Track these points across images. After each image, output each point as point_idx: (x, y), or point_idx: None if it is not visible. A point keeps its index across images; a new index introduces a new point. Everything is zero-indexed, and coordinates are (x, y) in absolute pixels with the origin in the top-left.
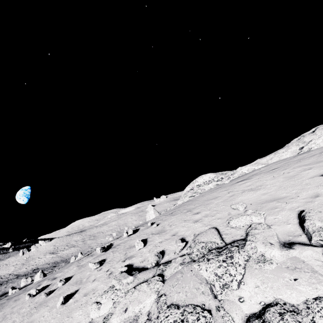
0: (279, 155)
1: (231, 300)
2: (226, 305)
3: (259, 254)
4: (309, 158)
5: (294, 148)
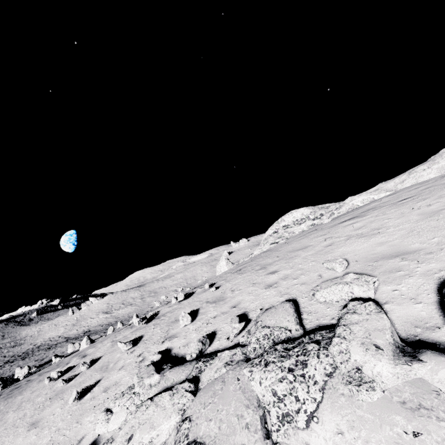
0: (417, 175)
1: None
2: None
3: (352, 366)
4: None
5: (444, 162)
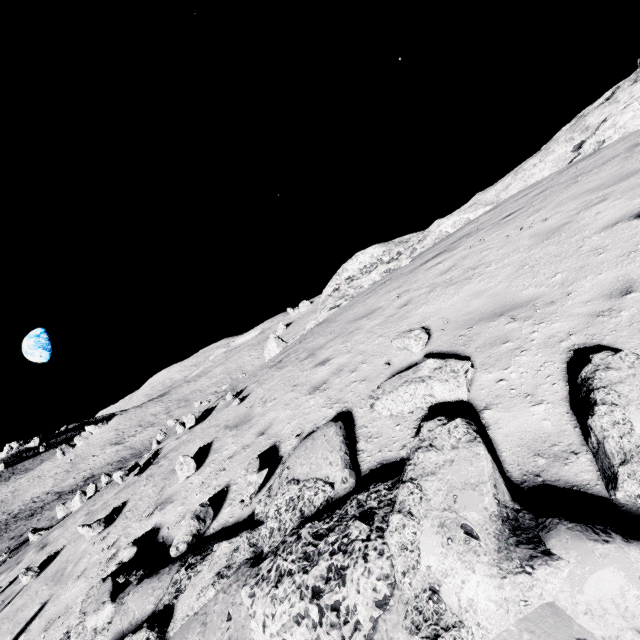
0: (526, 175)
1: None
2: None
3: (422, 582)
4: (600, 170)
5: (563, 150)
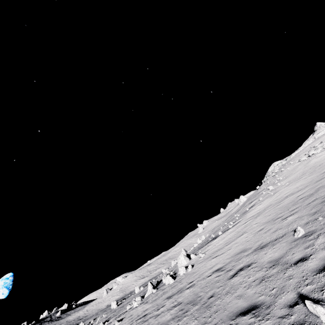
0: (307, 143)
1: None
2: None
3: None
4: (321, 137)
5: (312, 139)
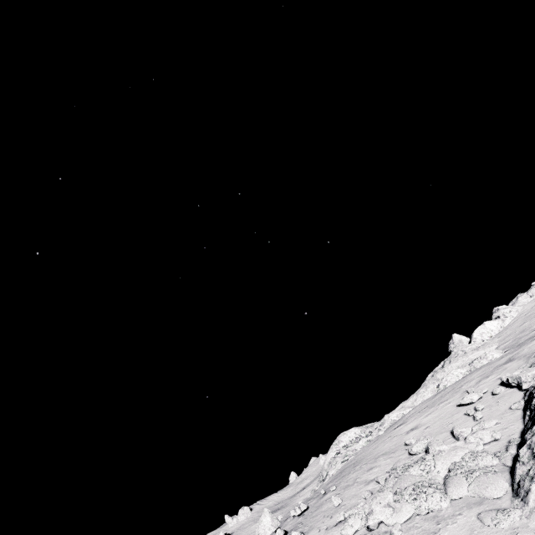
0: (422, 395)
1: (434, 475)
2: (433, 477)
3: (437, 451)
4: (446, 395)
5: (432, 386)
